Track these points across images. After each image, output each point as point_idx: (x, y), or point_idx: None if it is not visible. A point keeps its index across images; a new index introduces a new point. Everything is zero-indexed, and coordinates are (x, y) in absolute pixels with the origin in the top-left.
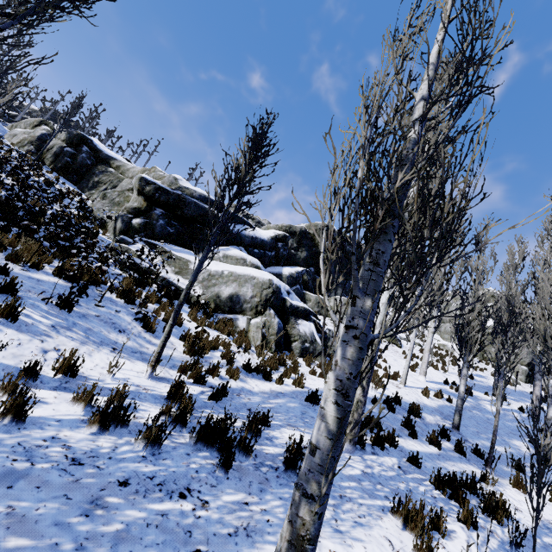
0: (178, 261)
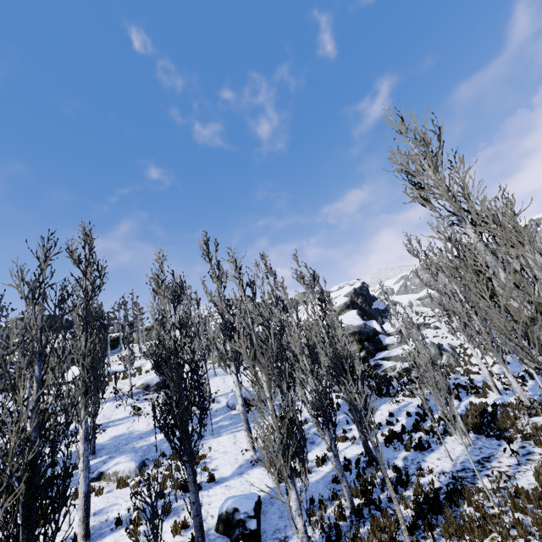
0: (397, 357)
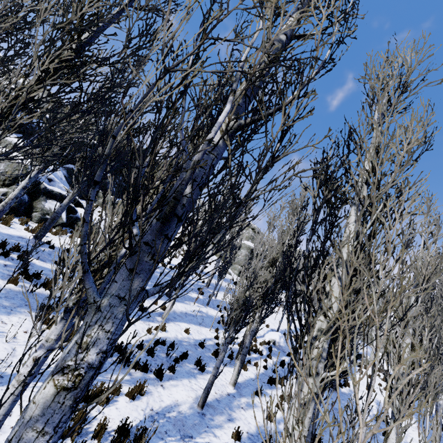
0: None
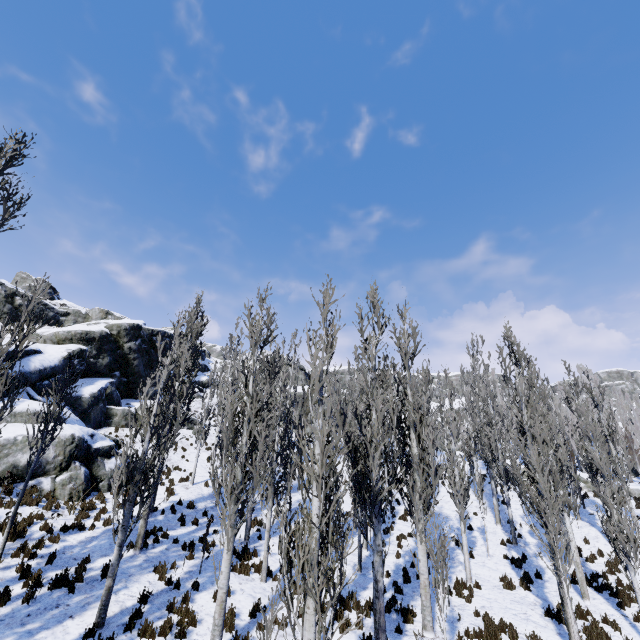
0: None
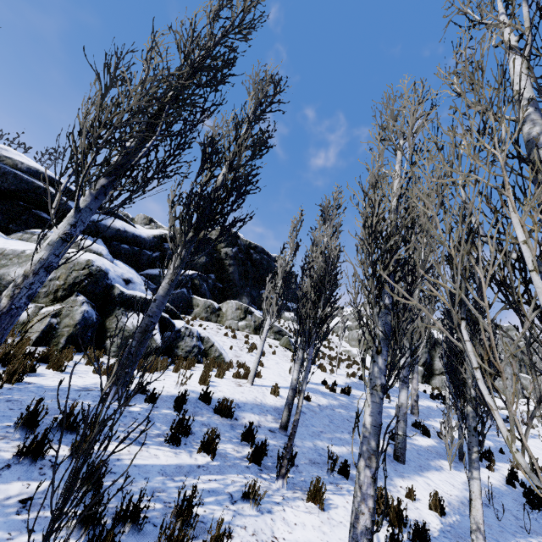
0: None
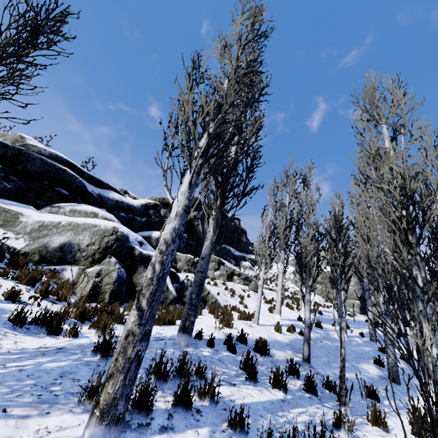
0: (5, 213)
